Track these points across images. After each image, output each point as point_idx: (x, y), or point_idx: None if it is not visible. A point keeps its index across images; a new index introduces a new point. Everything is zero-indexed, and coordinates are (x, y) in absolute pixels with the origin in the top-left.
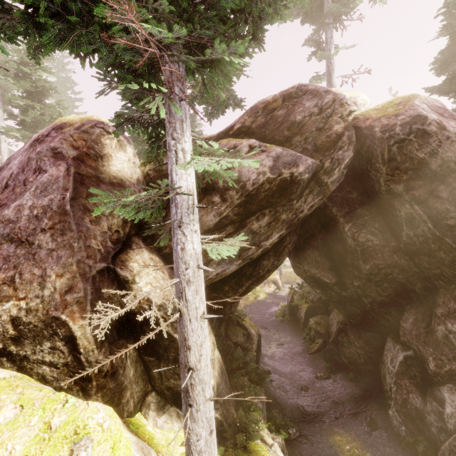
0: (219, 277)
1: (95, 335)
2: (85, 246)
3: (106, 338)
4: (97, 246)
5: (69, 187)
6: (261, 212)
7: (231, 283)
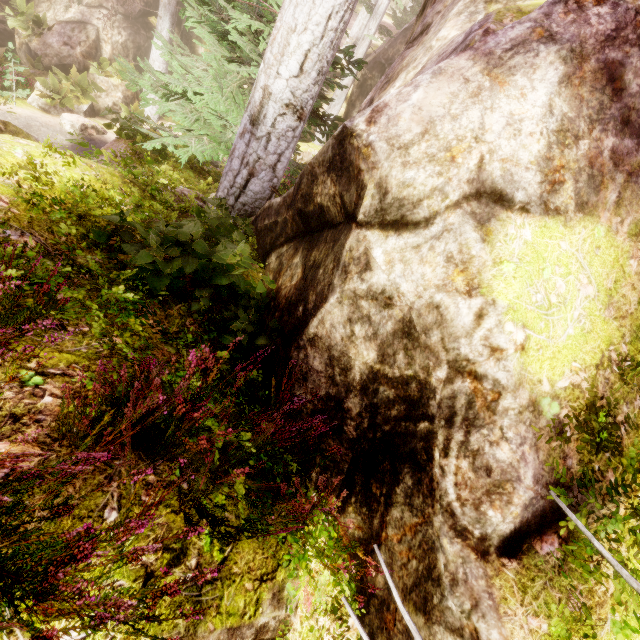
0: None
1: (359, 82)
2: (387, 49)
3: (361, 89)
4: (390, 53)
5: (410, 23)
6: None
7: None
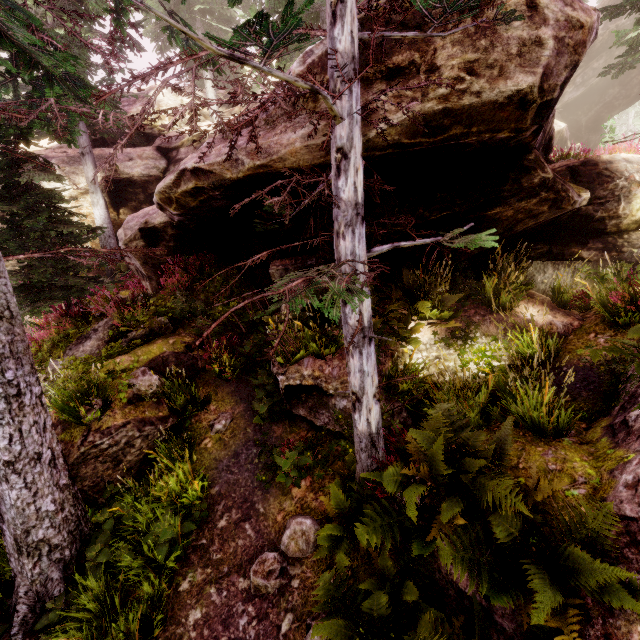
0: (570, 100)
1: None
2: None
3: None
4: None
5: None
6: (599, 56)
7: (583, 109)
